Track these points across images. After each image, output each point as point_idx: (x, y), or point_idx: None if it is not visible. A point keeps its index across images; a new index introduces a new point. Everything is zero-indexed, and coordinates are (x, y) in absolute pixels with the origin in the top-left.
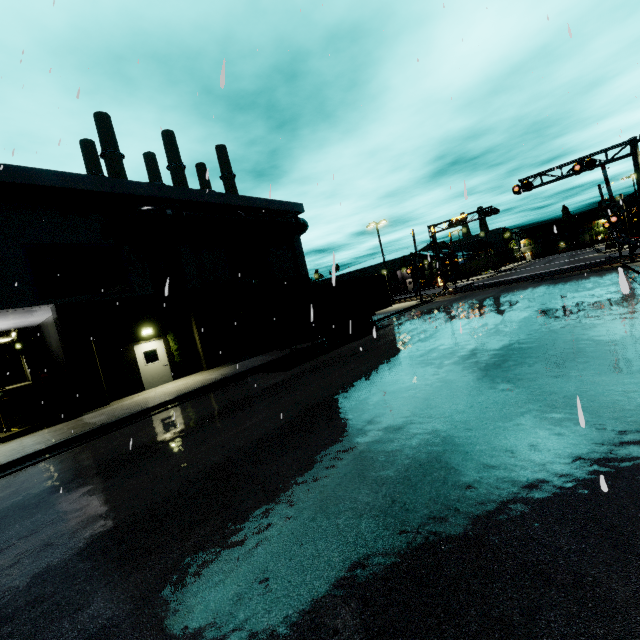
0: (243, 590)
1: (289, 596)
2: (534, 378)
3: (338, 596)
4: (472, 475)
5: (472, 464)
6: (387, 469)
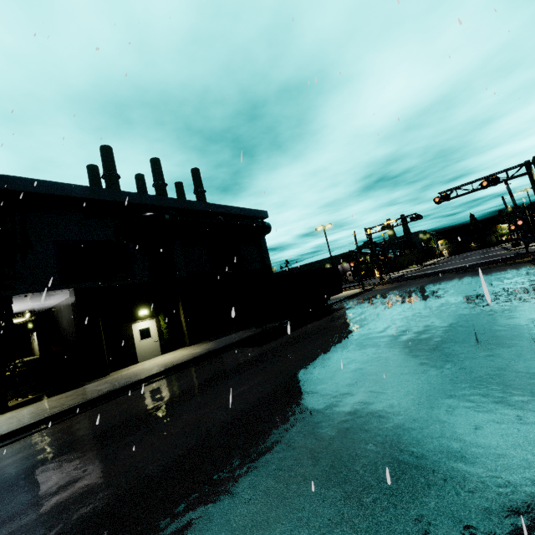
0: (288, 528)
1: (334, 532)
2: (490, 348)
3: (380, 531)
4: (466, 427)
5: (462, 418)
6: (385, 424)
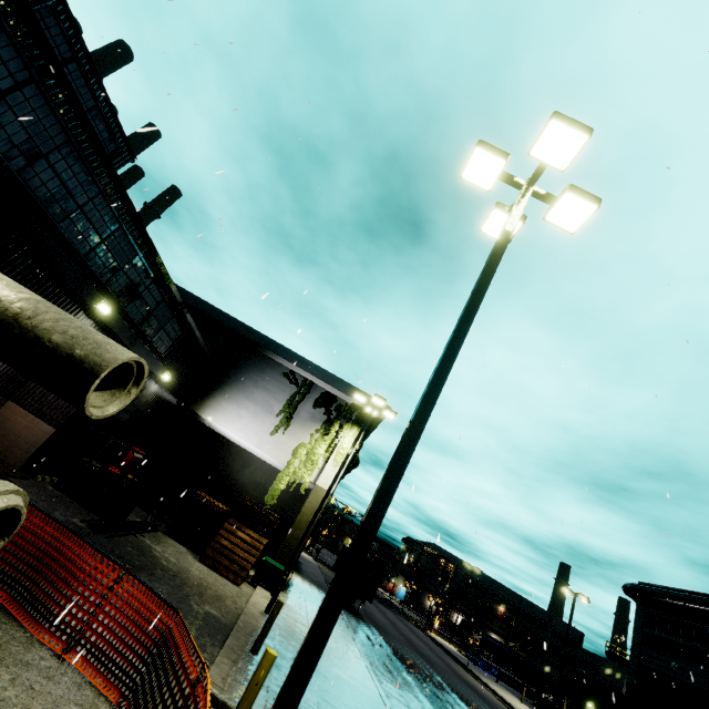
0: None
1: None
2: None
3: None
4: None
5: None
6: None
